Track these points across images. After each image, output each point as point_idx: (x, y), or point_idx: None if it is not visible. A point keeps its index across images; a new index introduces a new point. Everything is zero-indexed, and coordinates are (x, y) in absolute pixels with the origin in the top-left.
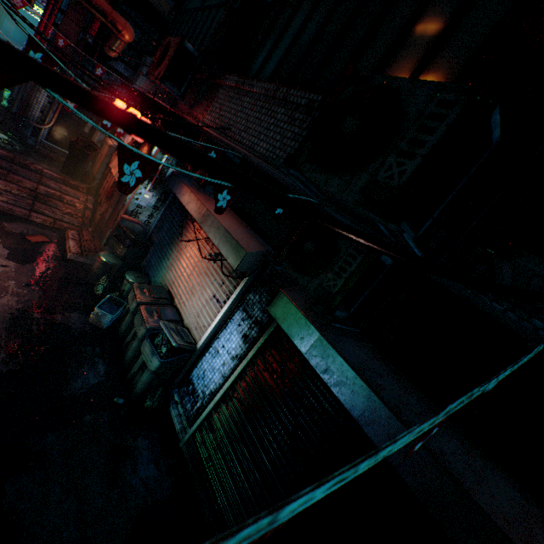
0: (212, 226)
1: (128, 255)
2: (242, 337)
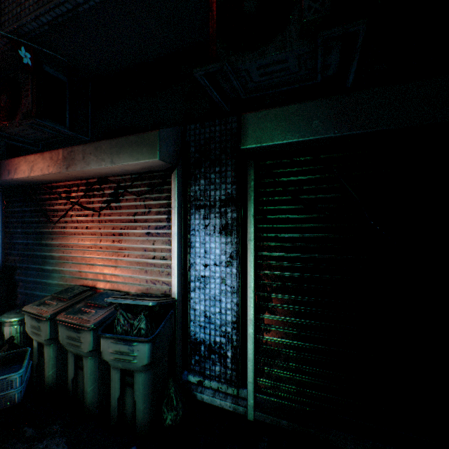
0: (87, 154)
1: None
2: (220, 232)
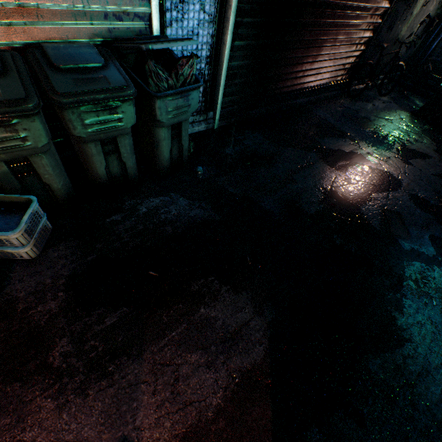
0: None
1: None
2: None
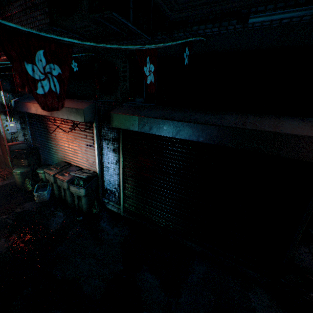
0: (58, 111)
1: (30, 162)
2: (113, 151)
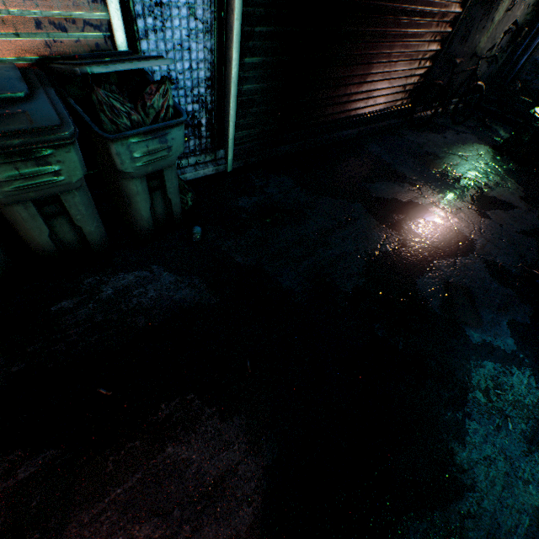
0: None
1: None
2: None
